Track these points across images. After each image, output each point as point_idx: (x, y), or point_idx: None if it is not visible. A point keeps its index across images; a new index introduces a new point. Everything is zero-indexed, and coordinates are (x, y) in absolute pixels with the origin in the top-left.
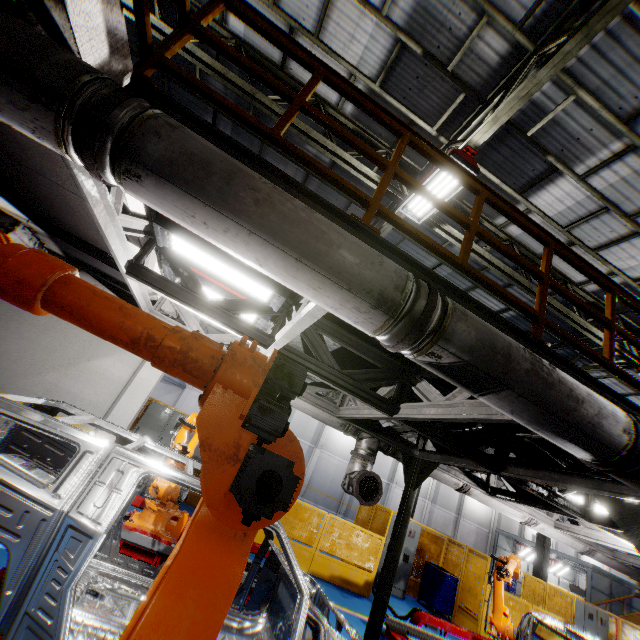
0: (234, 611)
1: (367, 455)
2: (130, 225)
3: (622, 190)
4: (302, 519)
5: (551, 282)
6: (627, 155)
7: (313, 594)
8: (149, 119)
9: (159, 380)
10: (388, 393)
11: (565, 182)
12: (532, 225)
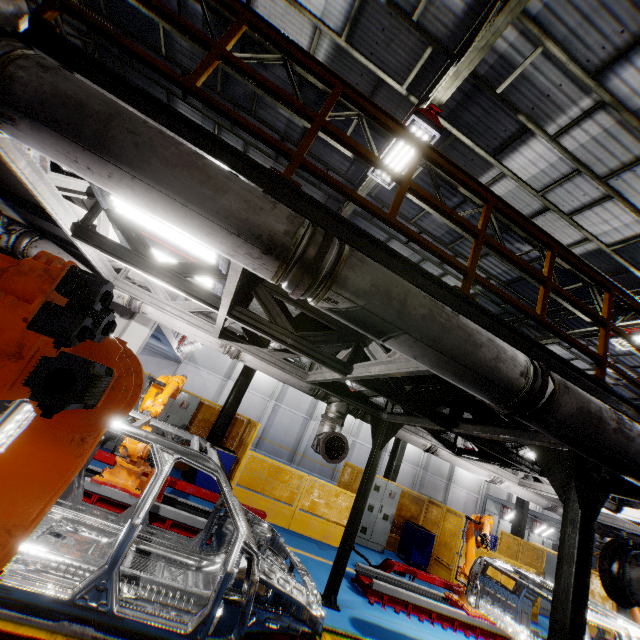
0: (195, 553)
1: (336, 418)
2: (67, 185)
3: (594, 150)
4: (283, 481)
5: (486, 239)
6: (597, 112)
7: (268, 538)
8: (18, 59)
9: (139, 350)
10: (346, 356)
11: (537, 143)
12: (472, 181)
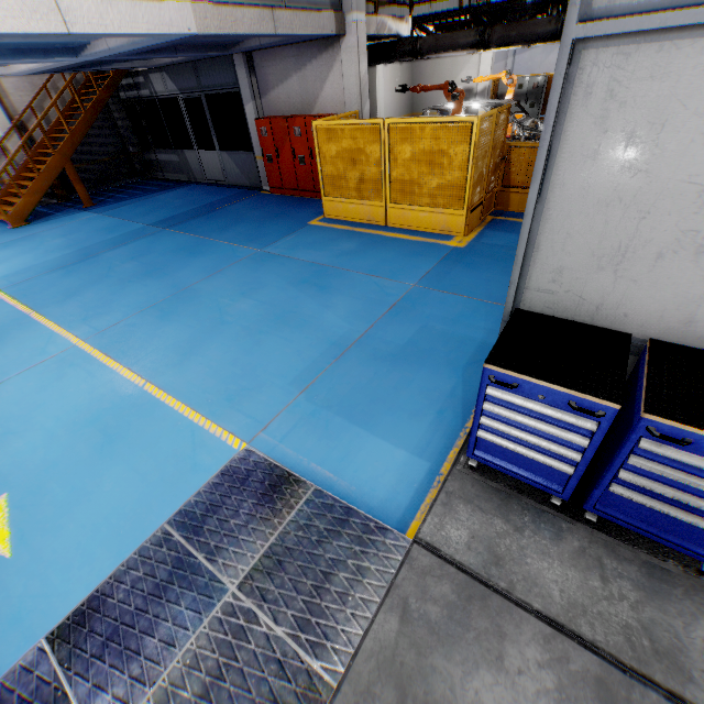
0: None
1: None
2: None
3: None
4: None
5: None
6: None
7: None
8: (421, 46)
9: (492, 67)
10: None
11: None
12: None
